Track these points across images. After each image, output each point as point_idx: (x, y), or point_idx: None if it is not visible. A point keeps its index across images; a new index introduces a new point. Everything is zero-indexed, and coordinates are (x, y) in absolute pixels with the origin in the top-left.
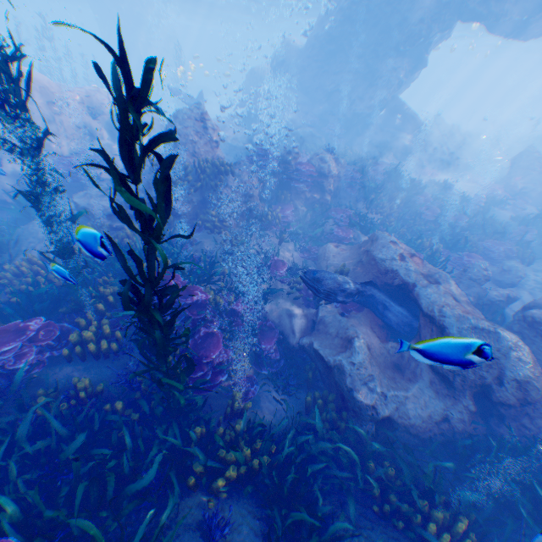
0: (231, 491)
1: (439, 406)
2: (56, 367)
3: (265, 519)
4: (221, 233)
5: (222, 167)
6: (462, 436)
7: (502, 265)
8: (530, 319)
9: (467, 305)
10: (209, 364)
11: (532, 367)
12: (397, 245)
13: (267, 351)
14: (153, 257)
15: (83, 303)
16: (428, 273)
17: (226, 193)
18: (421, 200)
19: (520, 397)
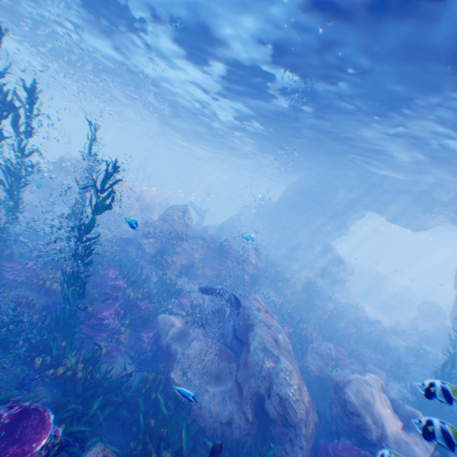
0: (53, 383)
1: (227, 409)
2: (23, 288)
3: (58, 404)
4: (164, 270)
5: (182, 235)
6: (237, 444)
7: (365, 366)
8: (334, 381)
9: (288, 353)
10: (99, 319)
11: (294, 389)
12: (258, 301)
13: (143, 340)
14: (94, 221)
15: (61, 265)
16: (270, 324)
17: (178, 249)
18: (320, 302)
19: (282, 414)
